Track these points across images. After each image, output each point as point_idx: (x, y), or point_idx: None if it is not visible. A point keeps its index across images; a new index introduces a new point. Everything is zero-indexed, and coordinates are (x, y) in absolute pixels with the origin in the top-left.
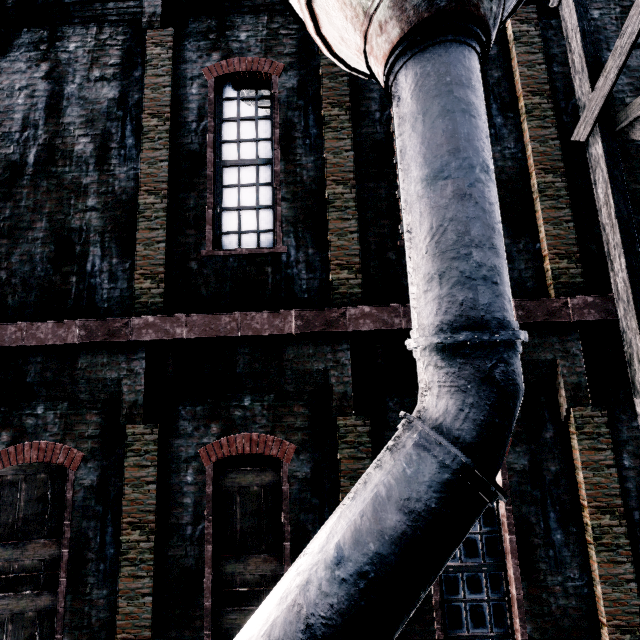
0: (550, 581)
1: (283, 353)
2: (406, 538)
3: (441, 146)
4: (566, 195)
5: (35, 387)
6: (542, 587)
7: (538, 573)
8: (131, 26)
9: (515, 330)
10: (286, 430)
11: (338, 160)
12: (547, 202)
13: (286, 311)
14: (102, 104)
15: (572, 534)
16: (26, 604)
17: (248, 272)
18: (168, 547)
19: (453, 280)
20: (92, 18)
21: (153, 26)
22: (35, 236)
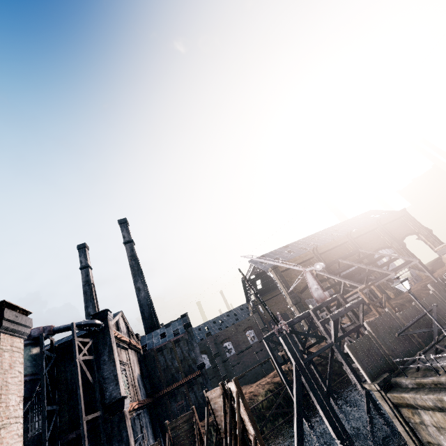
0: None
1: None
2: None
3: None
4: (67, 409)
5: None
6: None
7: None
8: None
9: None
10: None
11: None
12: (63, 412)
13: None
14: None
15: None
16: None
17: None
18: None
19: None
20: None
21: None
22: None
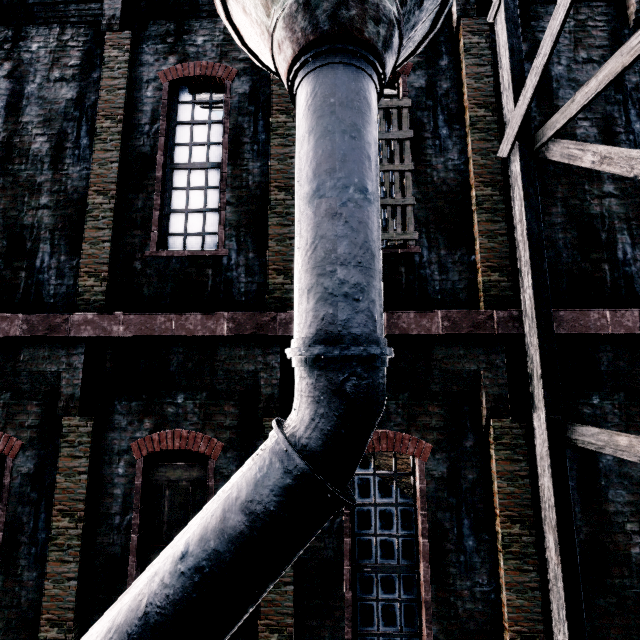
0: (459, 585)
1: (216, 354)
2: (243, 537)
3: (320, 165)
4: (503, 209)
5: None
6: (451, 591)
7: (448, 577)
8: (92, 28)
9: (368, 346)
10: (216, 428)
11: (282, 167)
12: (484, 215)
13: (219, 313)
14: (60, 104)
15: (484, 541)
16: None
17: (189, 273)
18: (97, 535)
19: (318, 295)
20: (55, 19)
21: (112, 29)
22: None
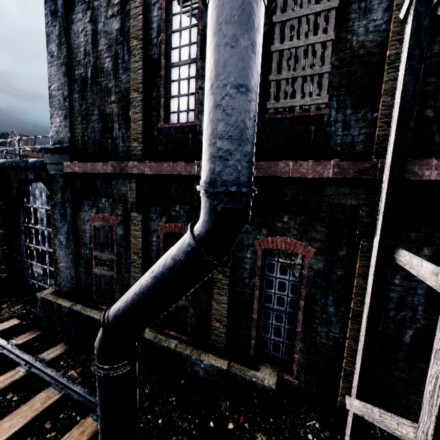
0: (319, 329)
1: (192, 185)
2: (171, 268)
3: (212, 72)
4: None
5: (100, 191)
6: (313, 330)
7: (313, 323)
8: None
9: (229, 187)
10: None
11: None
12: (393, 74)
13: (193, 162)
14: (113, 34)
15: (341, 311)
16: (106, 272)
17: (180, 137)
18: (147, 265)
19: (207, 157)
20: None
21: None
22: (94, 118)
